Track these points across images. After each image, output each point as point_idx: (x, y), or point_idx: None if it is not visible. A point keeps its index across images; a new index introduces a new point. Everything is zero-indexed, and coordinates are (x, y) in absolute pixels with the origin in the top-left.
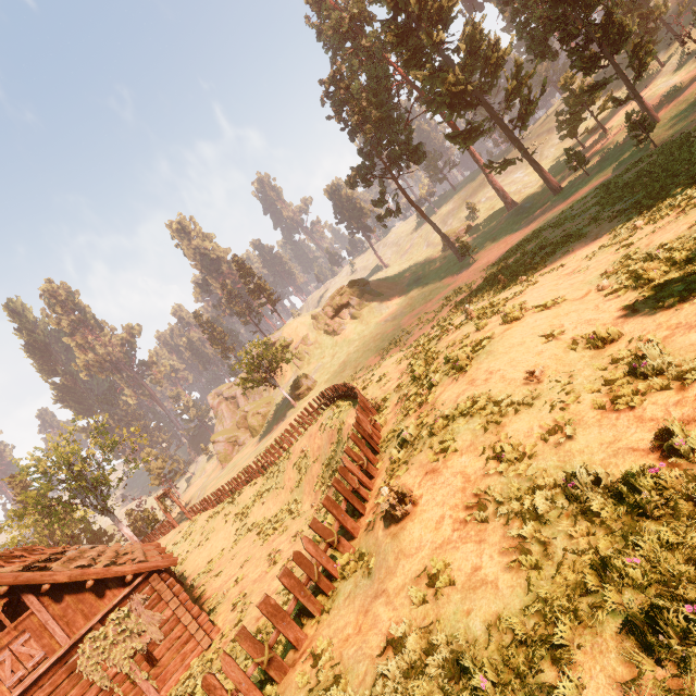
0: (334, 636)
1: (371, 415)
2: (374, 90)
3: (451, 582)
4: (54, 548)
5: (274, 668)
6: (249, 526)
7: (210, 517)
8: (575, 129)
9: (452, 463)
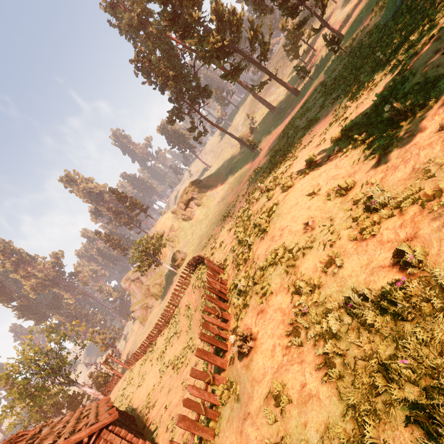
0: None
1: (217, 276)
2: (167, 58)
3: (289, 400)
4: (34, 430)
5: None
6: (167, 364)
7: (141, 364)
8: (297, 53)
9: (272, 303)
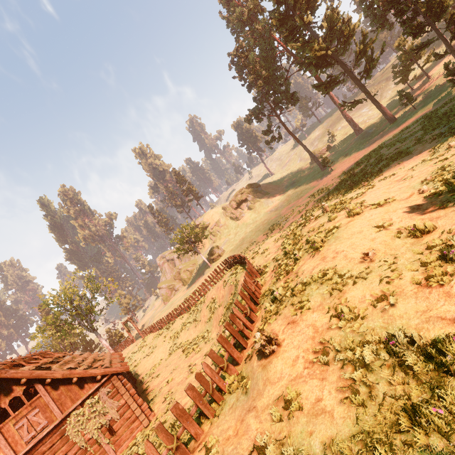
0: (220, 435)
1: (255, 278)
2: (264, 58)
3: (300, 408)
4: (58, 353)
5: (180, 453)
6: (178, 345)
7: (154, 337)
8: (406, 77)
9: (306, 318)
